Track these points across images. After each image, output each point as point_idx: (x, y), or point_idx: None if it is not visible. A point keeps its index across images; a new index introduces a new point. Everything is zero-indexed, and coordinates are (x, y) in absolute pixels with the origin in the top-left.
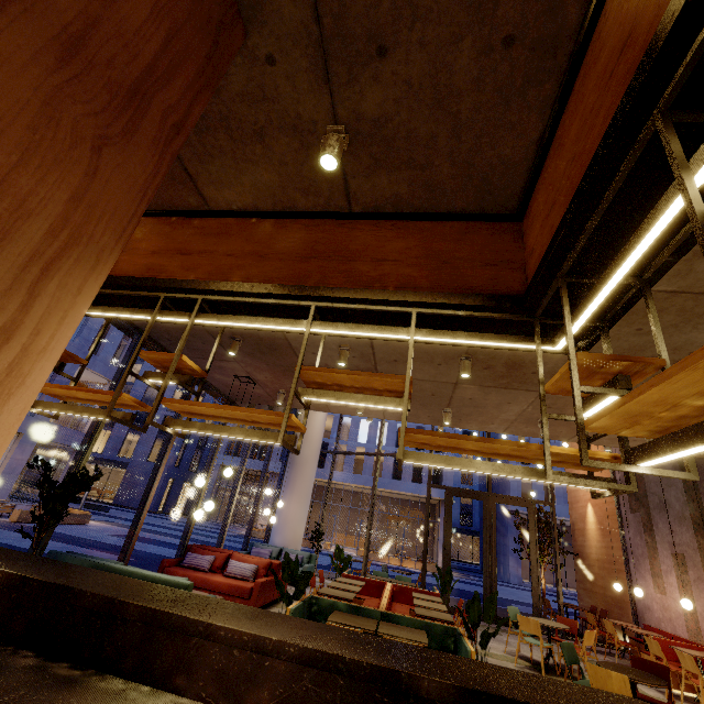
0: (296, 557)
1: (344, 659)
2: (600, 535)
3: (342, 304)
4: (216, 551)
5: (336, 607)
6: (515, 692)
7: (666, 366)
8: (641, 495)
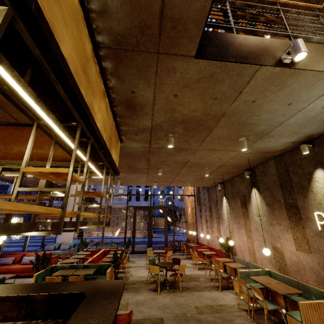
0: (44, 252)
1: (9, 296)
2: (191, 214)
3: (14, 166)
4: (17, 254)
5: (64, 267)
6: (70, 290)
7: (101, 193)
8: (199, 200)
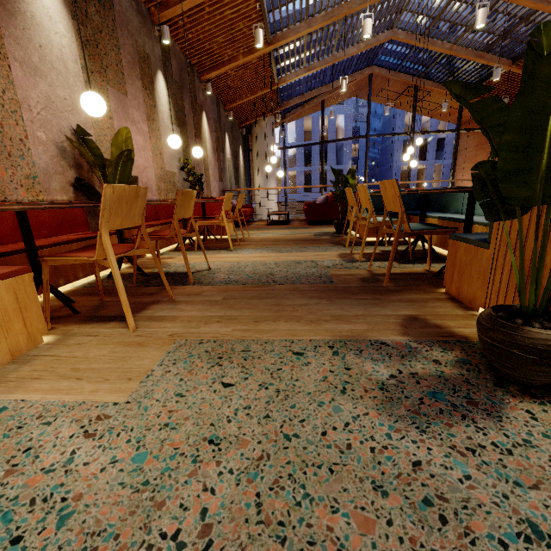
0: None
1: None
2: None
3: None
4: None
5: None
6: None
7: None
8: None
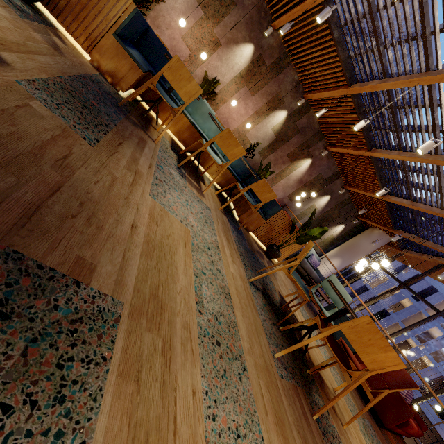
0: None
1: None
2: None
3: None
4: None
5: None
6: None
7: None
8: None
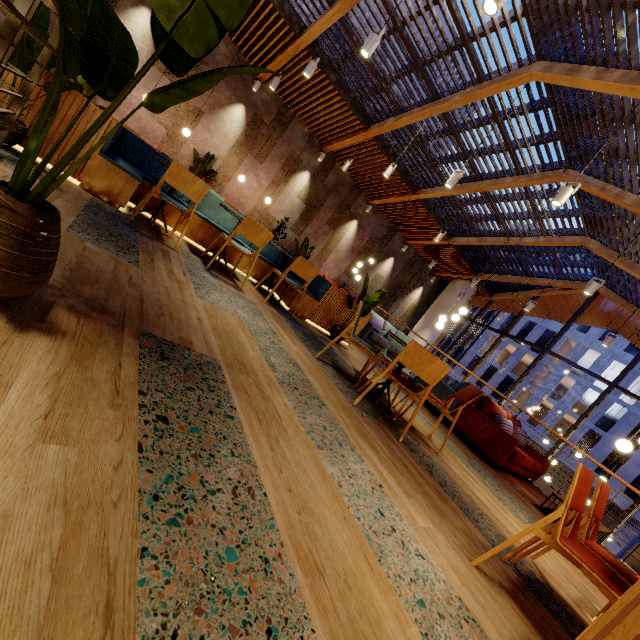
0: None
1: None
2: None
3: None
4: None
5: None
6: None
7: None
8: None
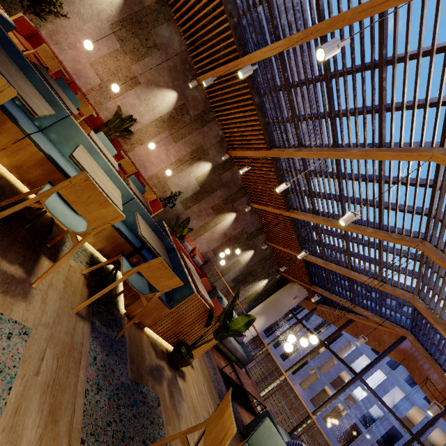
0: None
1: None
2: None
3: None
4: None
5: None
6: None
7: None
8: None
